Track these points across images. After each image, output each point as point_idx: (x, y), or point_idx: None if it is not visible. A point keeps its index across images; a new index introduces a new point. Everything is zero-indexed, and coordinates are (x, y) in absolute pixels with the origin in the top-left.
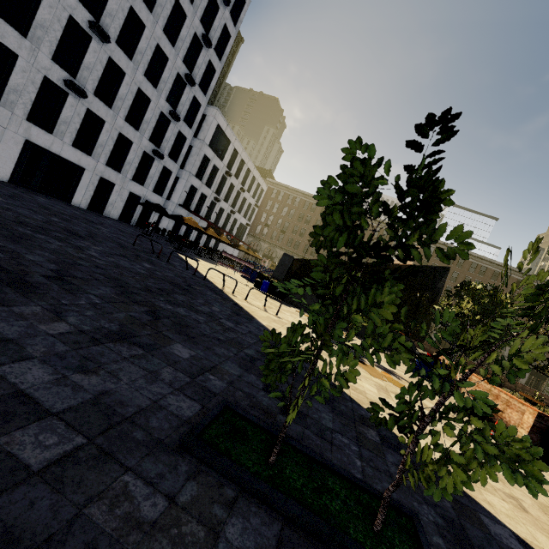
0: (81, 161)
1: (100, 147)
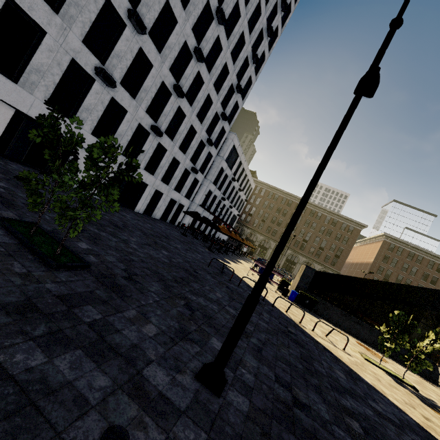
0: (147, 179)
1: (160, 168)
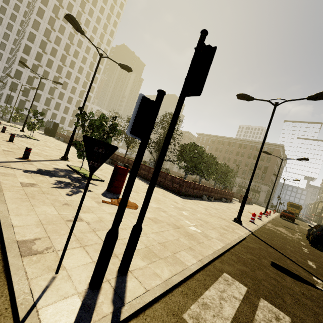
0: None
1: (57, 119)
